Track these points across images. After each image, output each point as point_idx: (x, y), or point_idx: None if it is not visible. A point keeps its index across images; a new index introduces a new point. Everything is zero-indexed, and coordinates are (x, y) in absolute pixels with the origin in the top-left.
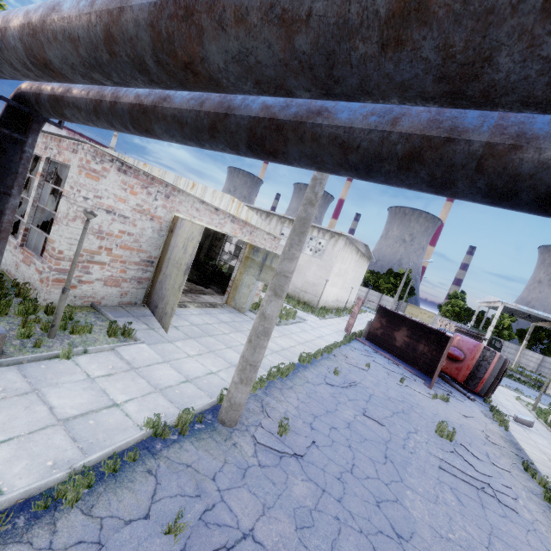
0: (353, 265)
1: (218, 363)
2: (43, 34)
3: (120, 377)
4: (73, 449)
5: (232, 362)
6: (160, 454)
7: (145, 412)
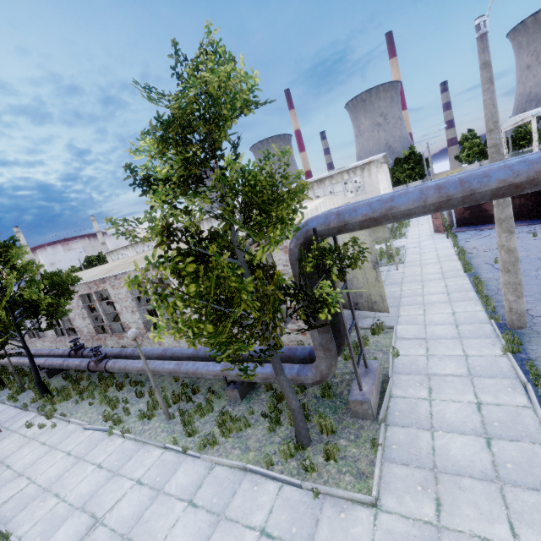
0: (384, 179)
1: (442, 307)
2: (530, 184)
3: (433, 346)
4: (502, 380)
5: (444, 301)
6: (532, 358)
7: (482, 350)
